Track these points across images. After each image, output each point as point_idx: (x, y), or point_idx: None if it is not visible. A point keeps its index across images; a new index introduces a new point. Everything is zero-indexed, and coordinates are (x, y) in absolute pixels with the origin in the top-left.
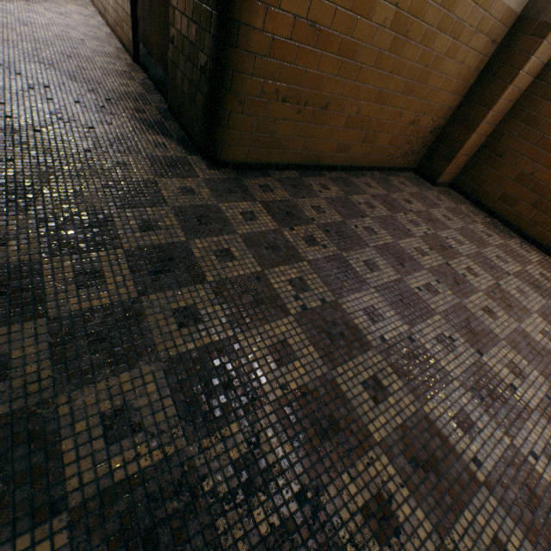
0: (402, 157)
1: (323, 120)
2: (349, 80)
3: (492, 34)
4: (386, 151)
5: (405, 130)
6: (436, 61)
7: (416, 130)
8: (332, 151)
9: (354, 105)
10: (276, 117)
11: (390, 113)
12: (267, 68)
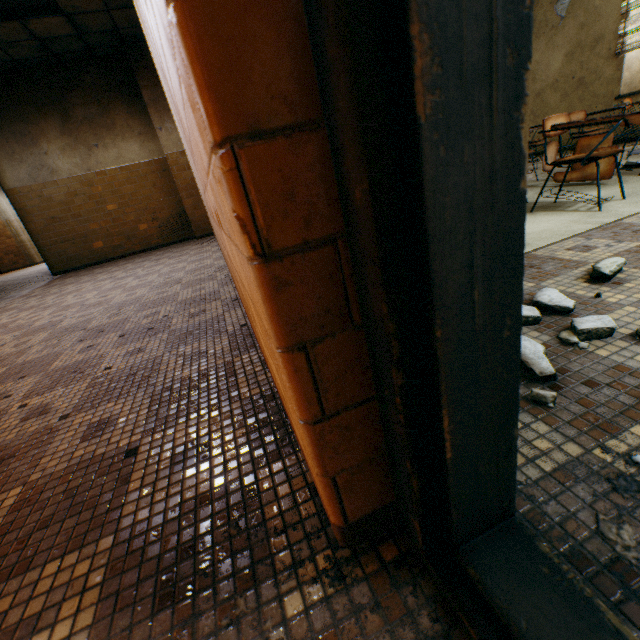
0: (174, 235)
1: (91, 241)
2: (89, 223)
3: (160, 170)
4: (153, 237)
5: (155, 224)
6: (134, 195)
7: (165, 220)
8: (112, 250)
9: (103, 229)
10: (65, 249)
11: (132, 222)
12: (47, 237)
